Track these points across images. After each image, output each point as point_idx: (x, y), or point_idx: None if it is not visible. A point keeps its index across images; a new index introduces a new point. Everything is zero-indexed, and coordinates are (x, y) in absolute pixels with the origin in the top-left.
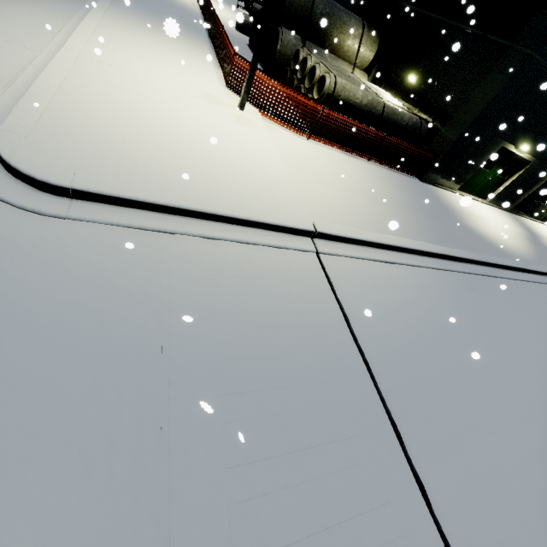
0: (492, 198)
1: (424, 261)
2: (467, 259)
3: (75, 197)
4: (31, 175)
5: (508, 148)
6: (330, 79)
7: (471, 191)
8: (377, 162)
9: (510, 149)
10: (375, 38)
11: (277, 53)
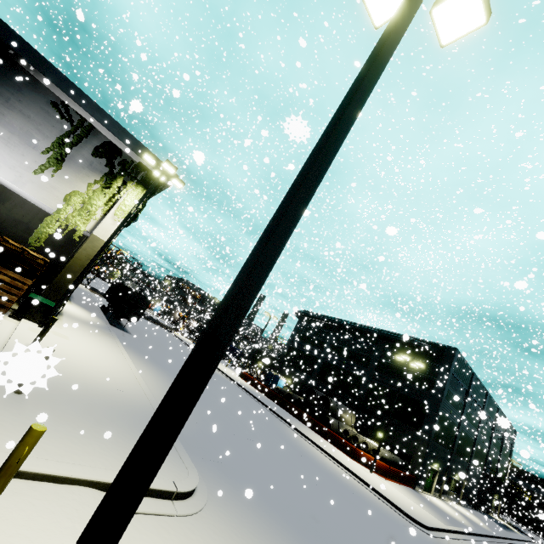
0: (433, 492)
1: (470, 537)
2: (473, 533)
3: (429, 529)
4: (425, 524)
5: (431, 467)
6: (380, 450)
7: (426, 490)
8: (402, 484)
9: (432, 467)
10: (354, 414)
11: (331, 428)
